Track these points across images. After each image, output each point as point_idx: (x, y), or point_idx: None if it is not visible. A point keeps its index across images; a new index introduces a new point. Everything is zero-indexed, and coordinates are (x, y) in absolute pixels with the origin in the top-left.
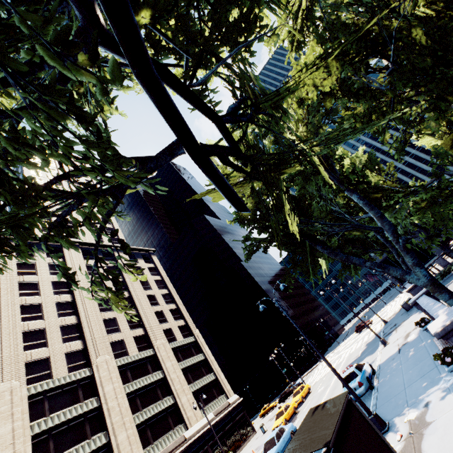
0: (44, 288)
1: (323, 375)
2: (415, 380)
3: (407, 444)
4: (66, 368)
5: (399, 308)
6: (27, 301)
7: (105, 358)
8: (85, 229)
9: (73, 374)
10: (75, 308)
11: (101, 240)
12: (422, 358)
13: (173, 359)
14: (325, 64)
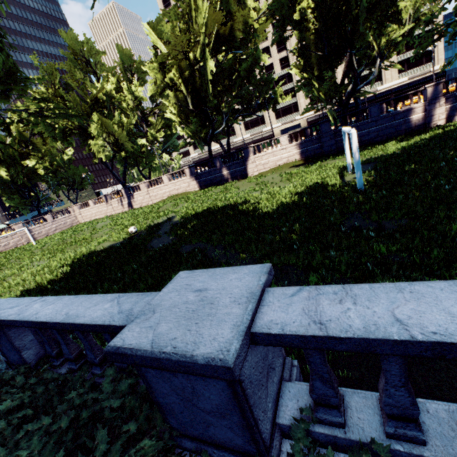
0: None
1: None
2: None
3: None
4: None
5: None
6: None
7: None
8: None
9: None
10: None
11: None
12: None
13: None
14: None
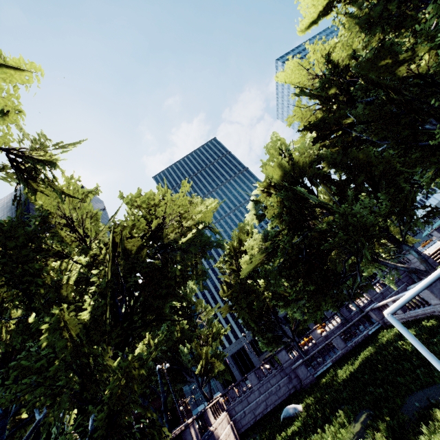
0: None
1: None
2: None
3: None
4: None
5: None
6: None
7: None
8: None
9: None
10: None
11: None
12: None
13: None
14: None
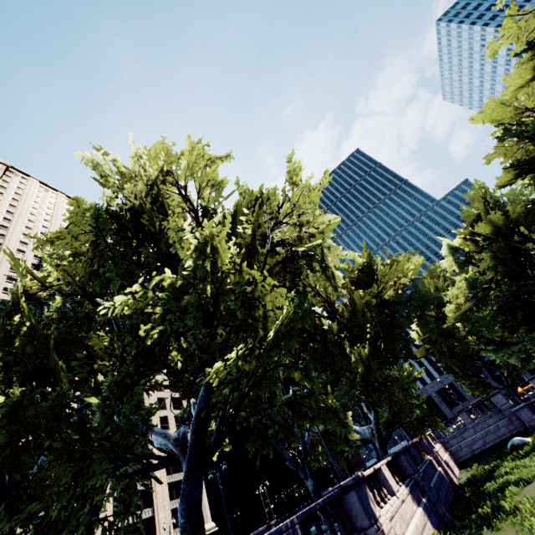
0: None
1: None
2: None
3: None
4: None
5: None
6: None
7: None
8: None
9: None
10: None
11: None
12: None
13: (163, 471)
14: None
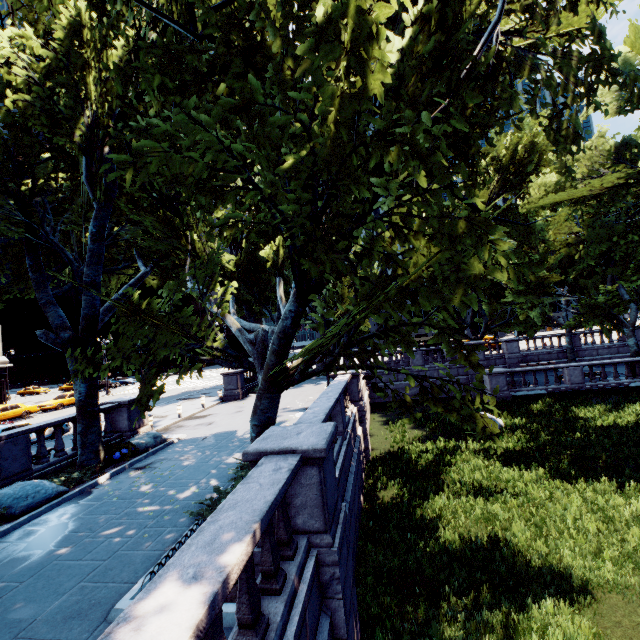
0: None
1: (134, 392)
2: None
3: None
4: None
5: None
6: None
7: None
8: None
9: None
10: None
11: None
12: None
13: None
14: None
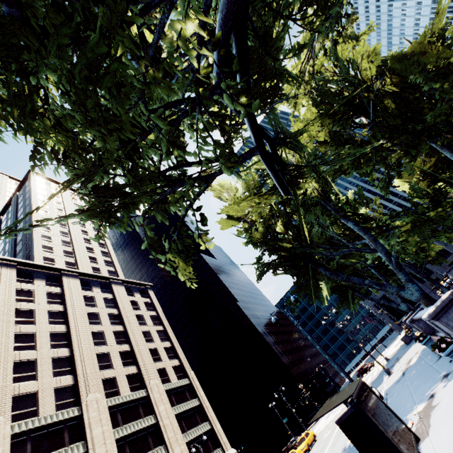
0: (40, 317)
1: (328, 422)
2: (420, 386)
3: (418, 427)
4: (54, 405)
5: (399, 346)
6: (21, 329)
7: (95, 396)
8: (84, 261)
9: (61, 412)
10: (68, 340)
11: (99, 272)
12: (424, 370)
13: (166, 403)
14: (320, 120)
